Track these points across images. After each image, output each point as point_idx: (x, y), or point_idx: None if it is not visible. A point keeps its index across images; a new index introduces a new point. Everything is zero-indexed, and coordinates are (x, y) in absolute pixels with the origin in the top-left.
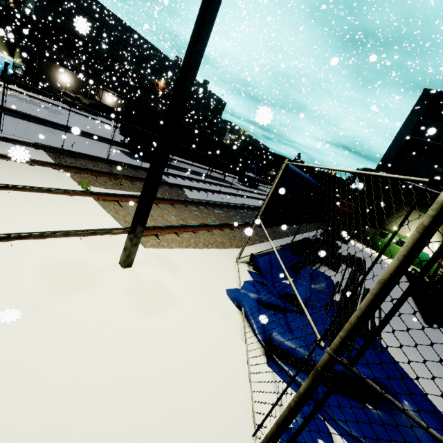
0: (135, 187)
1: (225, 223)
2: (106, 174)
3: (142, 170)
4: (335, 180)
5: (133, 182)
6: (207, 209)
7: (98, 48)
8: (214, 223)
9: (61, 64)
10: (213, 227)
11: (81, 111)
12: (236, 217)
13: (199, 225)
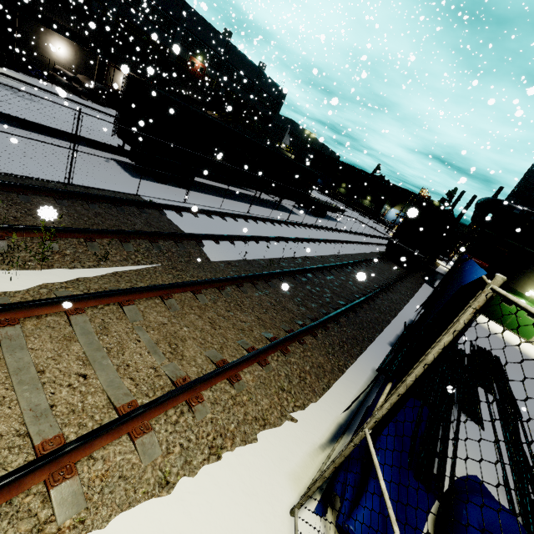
0: (91, 255)
1: (272, 345)
2: (23, 231)
3: (132, 205)
4: (442, 213)
5: (92, 241)
6: (240, 292)
7: (107, 4)
8: (247, 356)
9: (52, 27)
10: (244, 363)
11: (81, 98)
12: (294, 300)
13: (204, 379)
